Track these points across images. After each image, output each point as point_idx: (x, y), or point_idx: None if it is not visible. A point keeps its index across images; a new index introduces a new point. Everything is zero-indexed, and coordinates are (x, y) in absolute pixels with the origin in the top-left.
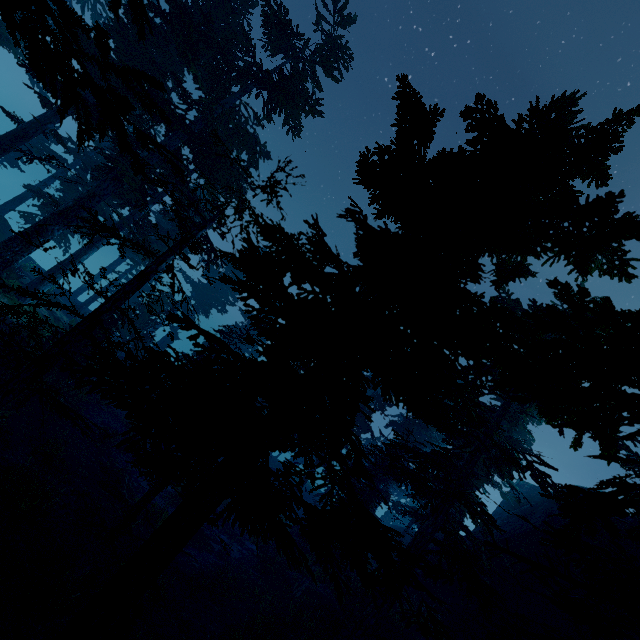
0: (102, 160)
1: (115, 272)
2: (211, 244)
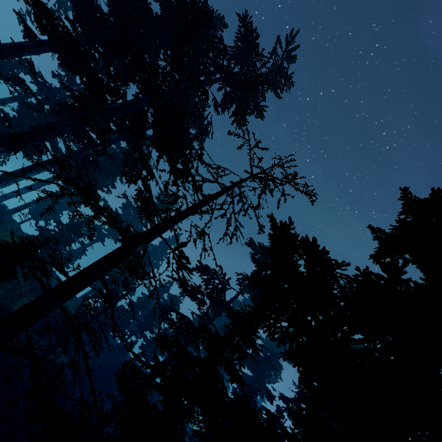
0: (63, 98)
1: (46, 191)
2: (152, 196)
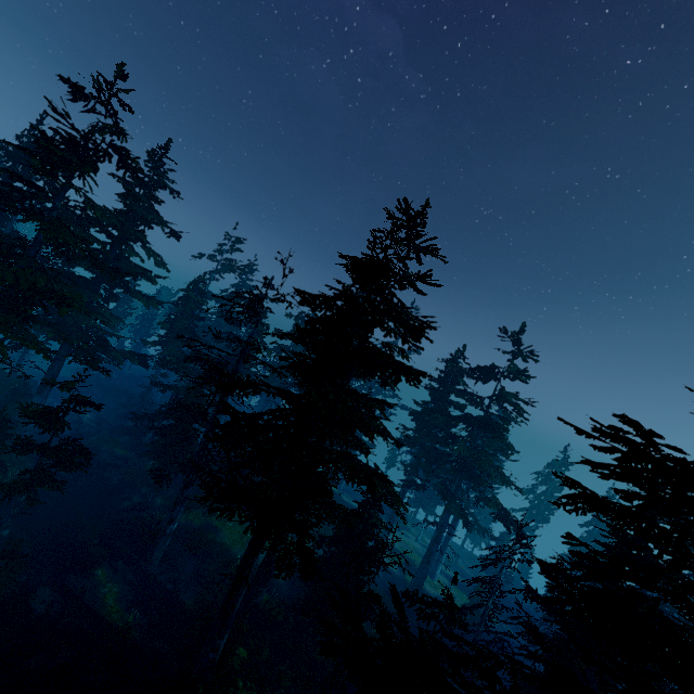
0: None
1: None
2: (512, 524)
